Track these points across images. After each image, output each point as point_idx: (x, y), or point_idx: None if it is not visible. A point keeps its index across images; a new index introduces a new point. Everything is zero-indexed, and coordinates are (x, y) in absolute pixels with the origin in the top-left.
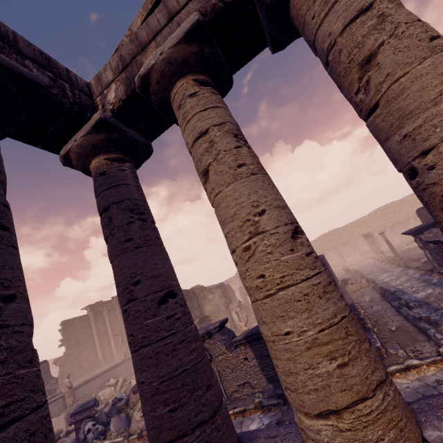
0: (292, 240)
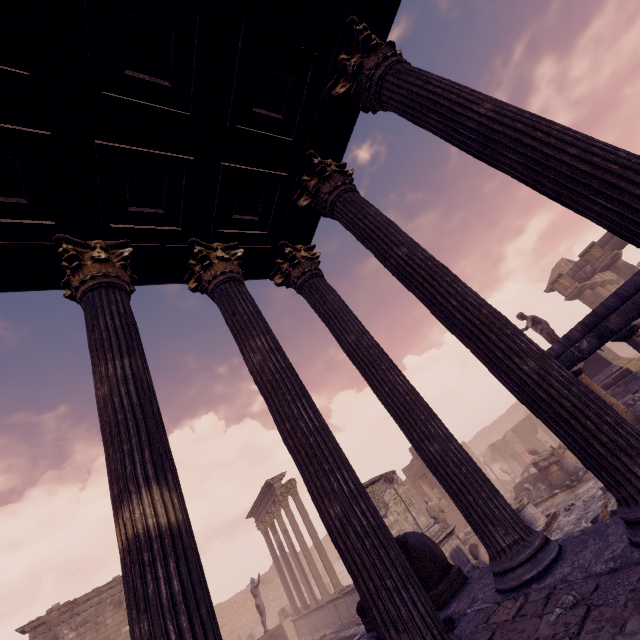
0: None
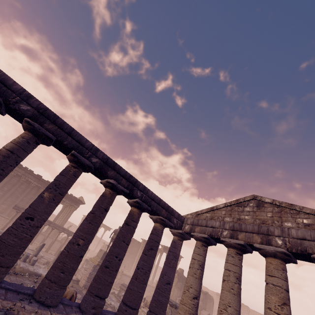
0: (192, 298)
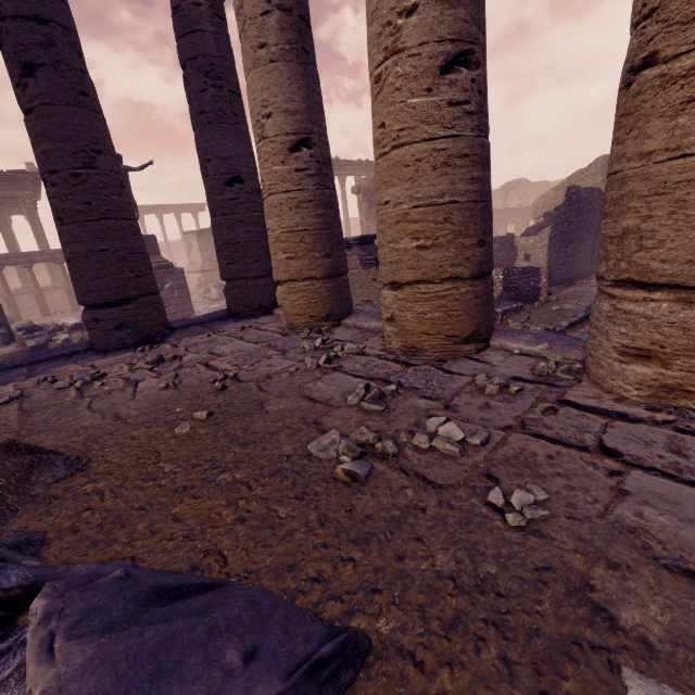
0: (286, 153)
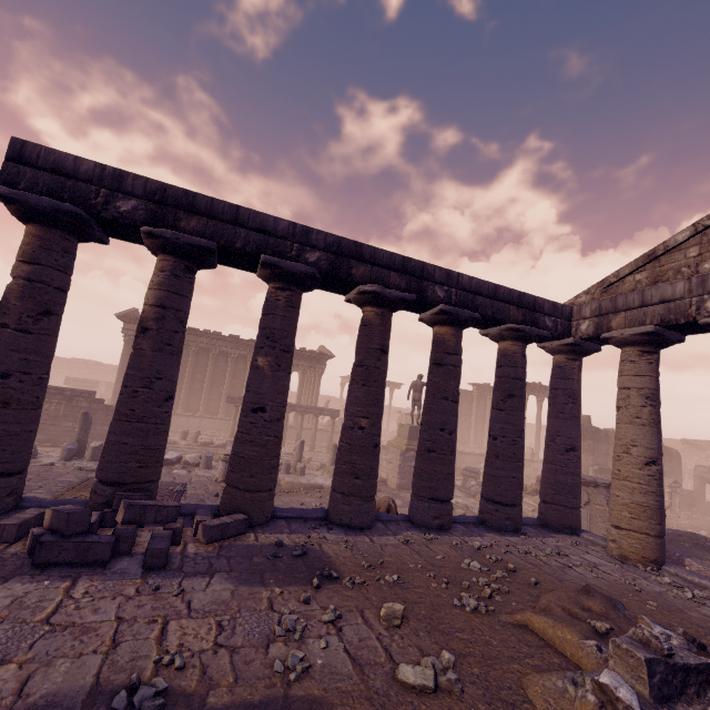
0: (643, 465)
